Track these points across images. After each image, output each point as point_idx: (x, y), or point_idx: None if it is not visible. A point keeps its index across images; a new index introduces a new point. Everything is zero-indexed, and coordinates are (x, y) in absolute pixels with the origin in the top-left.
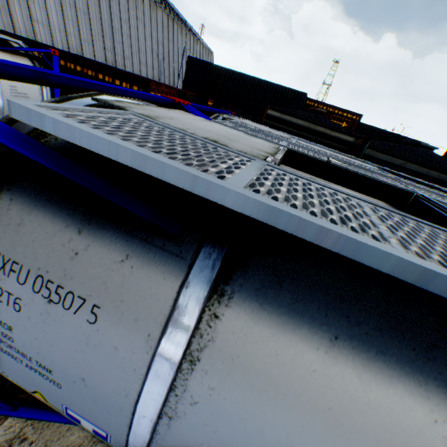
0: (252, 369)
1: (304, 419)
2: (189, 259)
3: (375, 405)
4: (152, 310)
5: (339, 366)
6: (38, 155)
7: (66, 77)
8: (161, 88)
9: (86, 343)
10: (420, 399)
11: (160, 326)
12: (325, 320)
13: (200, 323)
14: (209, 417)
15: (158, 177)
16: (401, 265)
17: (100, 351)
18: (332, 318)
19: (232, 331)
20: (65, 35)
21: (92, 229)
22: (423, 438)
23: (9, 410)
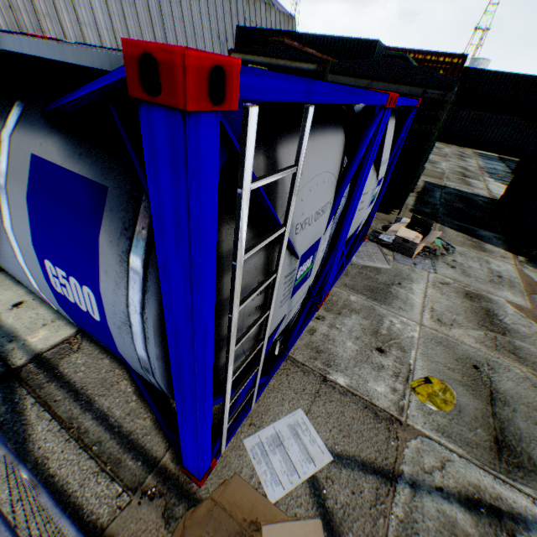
0: None
1: None
2: None
3: None
4: None
5: None
6: None
7: None
8: None
9: None
10: None
11: None
12: None
13: None
14: None
15: None
16: None
17: None
18: None
19: None
20: (113, 34)
21: None
22: None
23: None
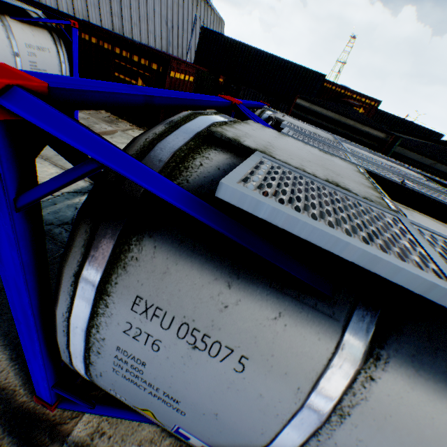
0: (403, 427)
1: None
2: (342, 321)
3: None
4: (304, 366)
5: None
6: (213, 221)
7: (164, 97)
8: (181, 66)
9: (228, 386)
10: None
11: (311, 381)
12: None
13: (353, 382)
14: None
15: (384, 276)
16: None
17: (241, 395)
18: None
19: (387, 393)
20: None
21: (241, 283)
22: None
23: (87, 408)
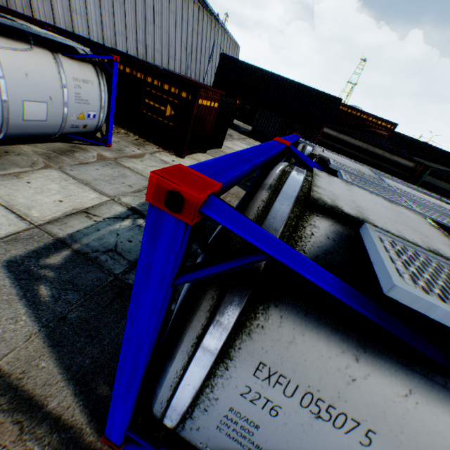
0: None
1: None
2: None
3: None
4: (435, 445)
5: None
6: (361, 306)
7: (260, 161)
8: (208, 94)
9: None
10: None
11: None
12: None
13: None
14: None
15: None
16: None
17: None
18: None
19: None
20: (100, 27)
21: (368, 357)
22: None
23: None
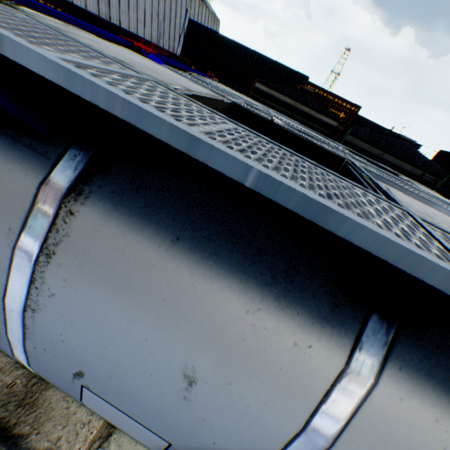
0: (101, 263)
1: (143, 309)
2: (54, 159)
3: (201, 298)
4: (14, 205)
5: (175, 262)
6: None
7: None
8: (150, 47)
9: None
10: (240, 294)
11: (21, 221)
12: (172, 224)
13: (57, 219)
14: (66, 309)
15: None
16: (173, 132)
17: None
18: (178, 222)
19: (86, 227)
20: None
21: None
22: (237, 326)
23: None
